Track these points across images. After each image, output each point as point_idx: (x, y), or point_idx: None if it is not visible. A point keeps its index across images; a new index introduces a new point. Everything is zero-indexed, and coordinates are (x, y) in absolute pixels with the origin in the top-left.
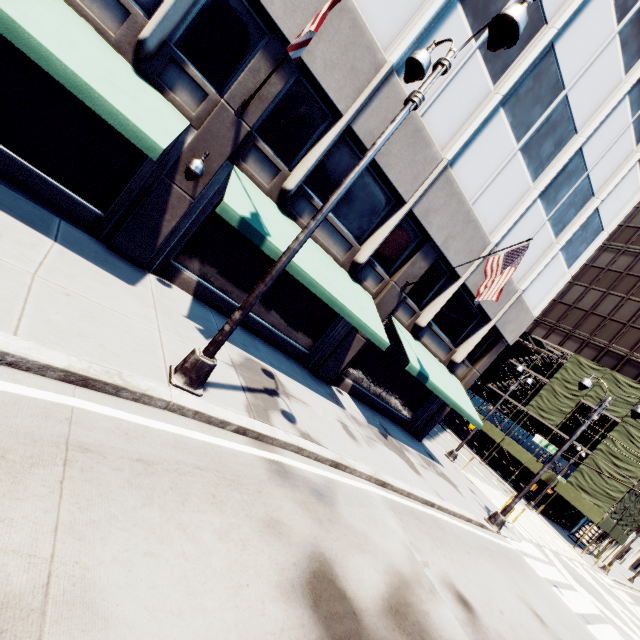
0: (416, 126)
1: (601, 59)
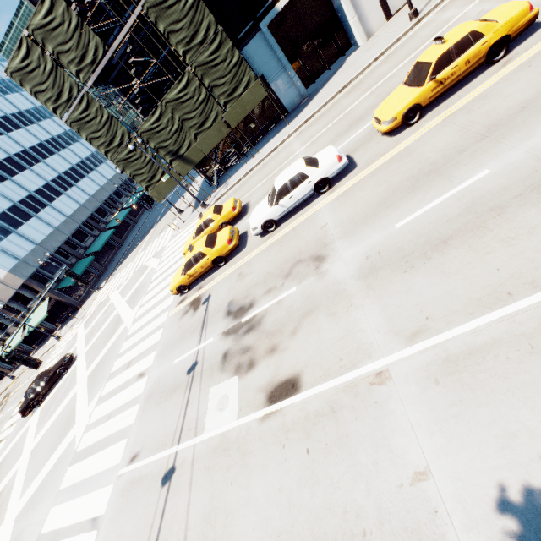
0: None
1: None
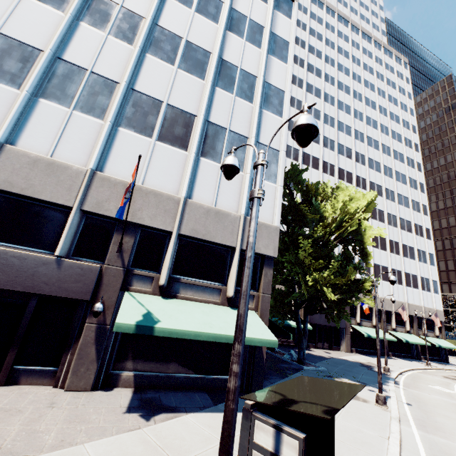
0: (400, 302)
1: (410, 264)
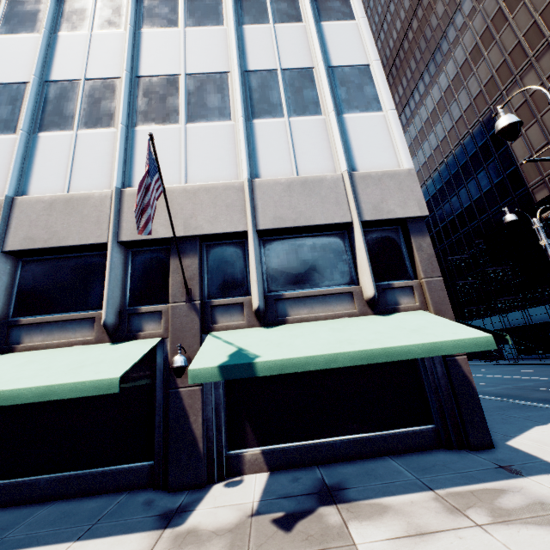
0: (64, 200)
1: (190, 43)
